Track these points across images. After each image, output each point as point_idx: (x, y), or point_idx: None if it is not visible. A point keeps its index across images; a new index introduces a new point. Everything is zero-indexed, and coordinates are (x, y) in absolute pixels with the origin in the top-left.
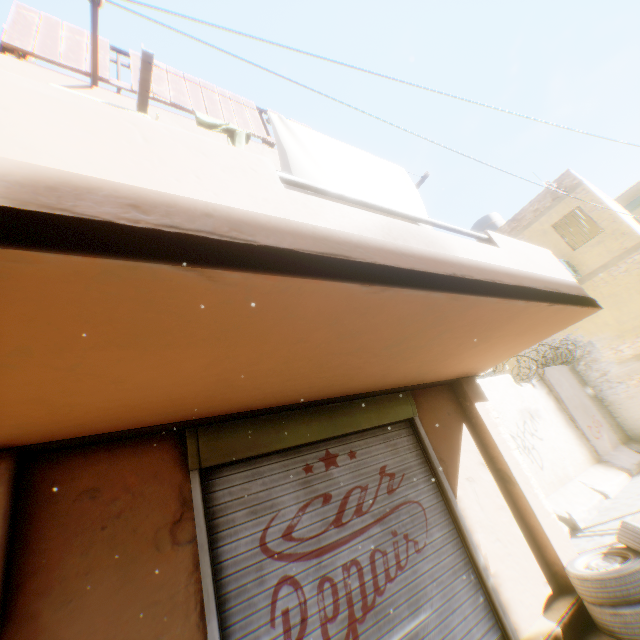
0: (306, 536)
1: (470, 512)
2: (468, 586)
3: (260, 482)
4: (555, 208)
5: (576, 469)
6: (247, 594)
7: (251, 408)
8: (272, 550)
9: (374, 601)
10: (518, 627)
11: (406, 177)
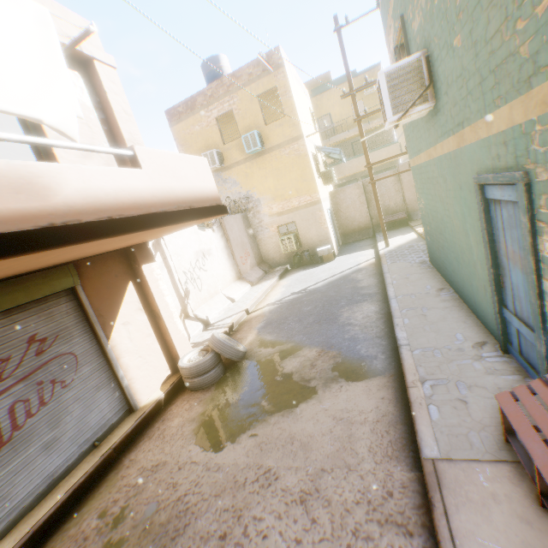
0: None
1: (120, 346)
2: (109, 393)
3: None
4: (263, 81)
5: (224, 286)
6: None
7: None
8: None
9: (12, 437)
10: (141, 401)
11: (49, 33)
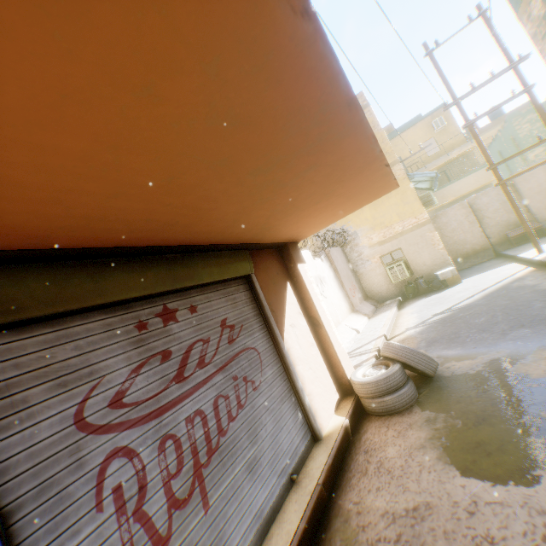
0: (142, 399)
1: (293, 351)
2: (291, 408)
3: (71, 346)
4: None
5: (343, 317)
6: (57, 488)
7: (49, 244)
8: (95, 425)
9: (218, 443)
10: (322, 427)
11: None
